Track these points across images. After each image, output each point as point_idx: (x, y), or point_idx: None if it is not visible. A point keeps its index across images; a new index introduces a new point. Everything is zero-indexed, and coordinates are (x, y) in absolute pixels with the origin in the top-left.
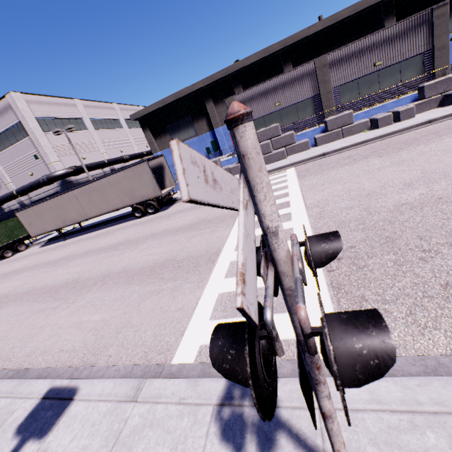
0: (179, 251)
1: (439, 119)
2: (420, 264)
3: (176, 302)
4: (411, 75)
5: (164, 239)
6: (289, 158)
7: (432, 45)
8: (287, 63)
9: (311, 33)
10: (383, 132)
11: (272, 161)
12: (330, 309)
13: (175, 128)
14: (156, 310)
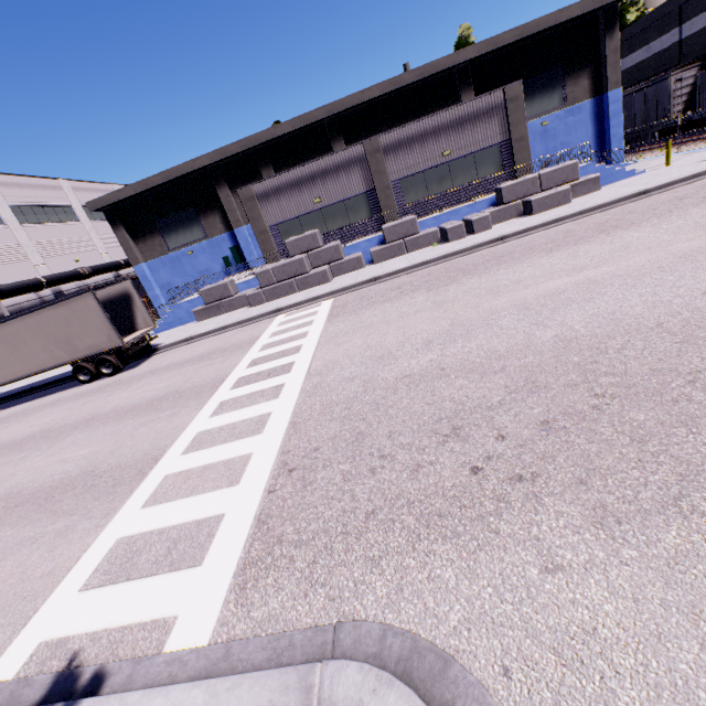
0: (107, 455)
1: (512, 236)
2: (366, 479)
3: (50, 559)
4: (489, 170)
5: (100, 430)
6: (333, 282)
7: (509, 135)
8: (337, 139)
9: (367, 99)
10: (450, 250)
11: (310, 285)
12: (235, 561)
13: (169, 225)
14: (13, 577)
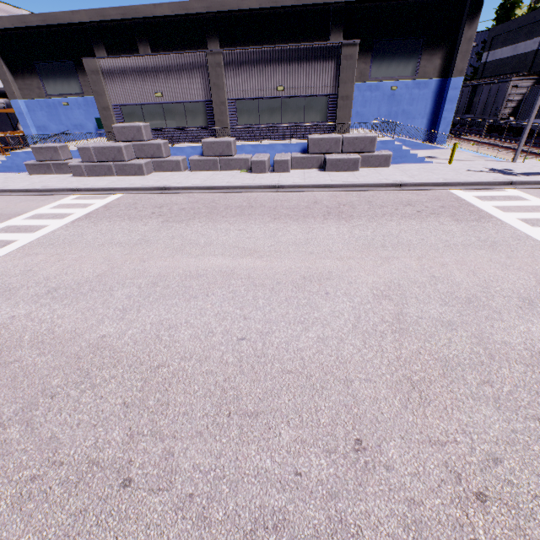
0: None
1: (287, 188)
2: None
3: None
4: (315, 117)
5: None
6: (146, 177)
7: (337, 90)
8: (213, 38)
9: (245, 8)
10: (238, 182)
11: (127, 173)
12: None
13: (48, 70)
14: None
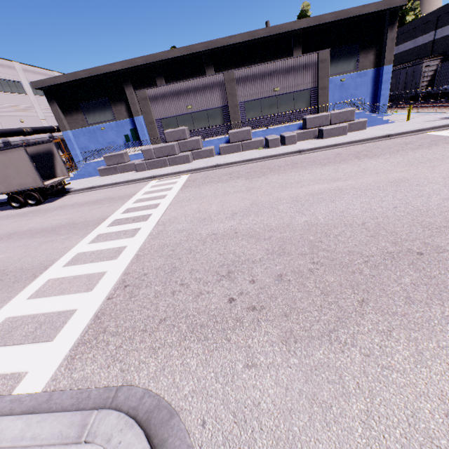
0: (16, 260)
1: (306, 151)
2: (168, 297)
3: None
4: (302, 105)
5: (16, 242)
6: (192, 163)
7: (317, 84)
8: (210, 66)
9: (232, 43)
10: (268, 153)
11: (177, 163)
12: (74, 340)
13: (90, 107)
14: None
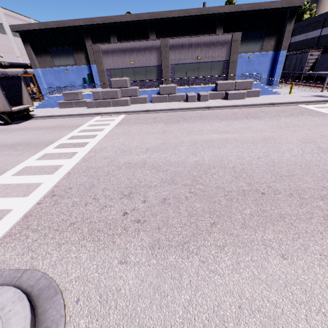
0: None
1: (213, 108)
2: (81, 207)
3: None
4: (216, 72)
5: None
6: (130, 106)
7: (229, 58)
8: (152, 33)
9: (171, 16)
10: (186, 106)
11: (119, 105)
12: (3, 232)
13: (56, 52)
14: None
